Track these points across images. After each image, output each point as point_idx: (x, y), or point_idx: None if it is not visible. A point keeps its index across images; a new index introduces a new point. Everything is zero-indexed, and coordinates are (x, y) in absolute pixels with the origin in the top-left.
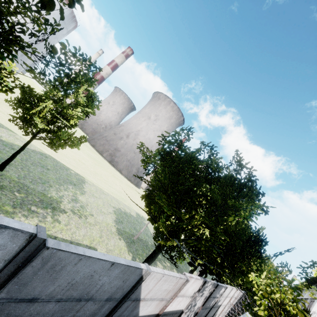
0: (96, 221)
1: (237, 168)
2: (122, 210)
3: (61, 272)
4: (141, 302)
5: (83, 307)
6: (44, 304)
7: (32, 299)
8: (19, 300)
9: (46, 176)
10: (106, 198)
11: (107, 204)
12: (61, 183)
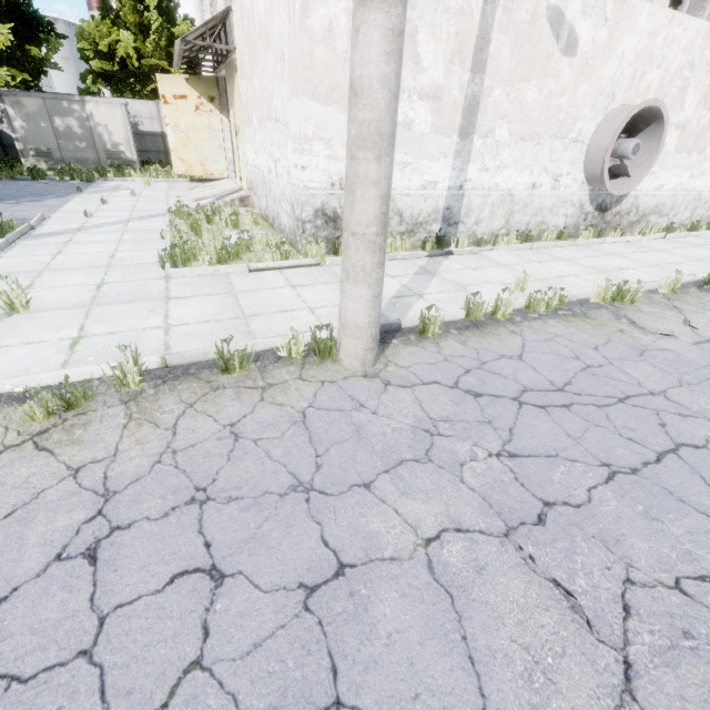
0: None
1: None
2: None
3: None
4: None
5: None
6: None
7: None
8: None
9: None
10: None
11: None
12: None
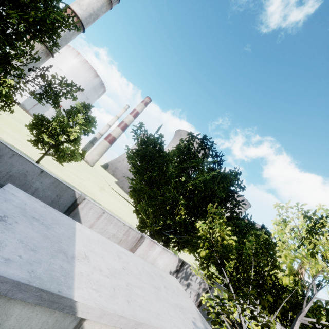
0: None
1: (189, 140)
2: None
3: (1, 160)
4: None
5: None
6: None
7: None
8: None
9: None
10: None
11: None
12: None
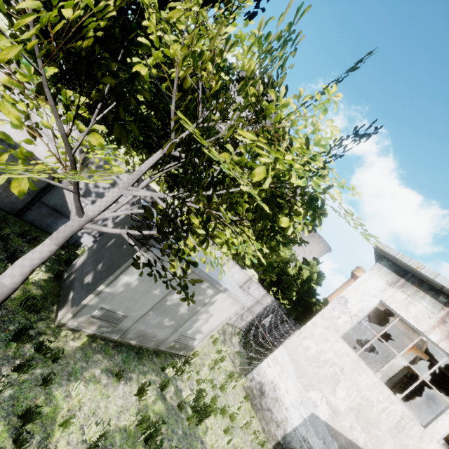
0: None
1: None
2: None
3: None
4: None
5: None
6: None
7: None
8: None
9: None
10: None
11: None
12: None
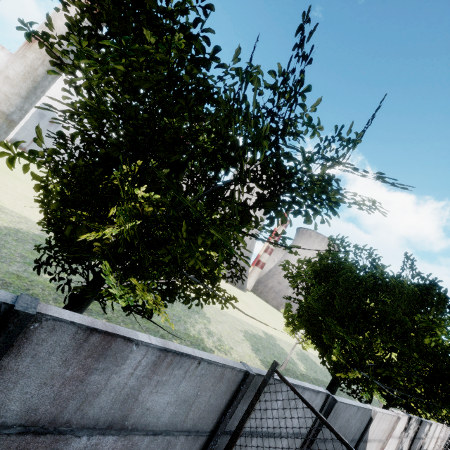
0: (239, 355)
1: (418, 283)
2: (249, 332)
3: (338, 418)
4: (367, 444)
5: (340, 447)
6: (328, 444)
7: (325, 440)
8: (321, 441)
9: (175, 310)
10: (228, 320)
11: (233, 328)
12: (188, 314)
